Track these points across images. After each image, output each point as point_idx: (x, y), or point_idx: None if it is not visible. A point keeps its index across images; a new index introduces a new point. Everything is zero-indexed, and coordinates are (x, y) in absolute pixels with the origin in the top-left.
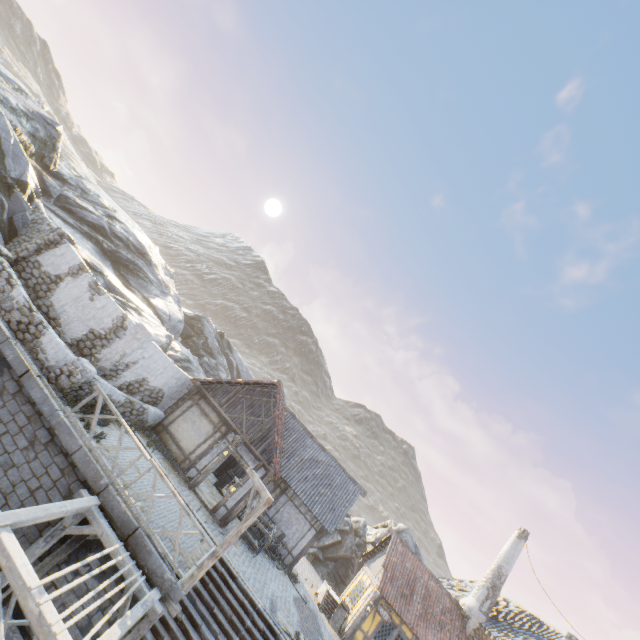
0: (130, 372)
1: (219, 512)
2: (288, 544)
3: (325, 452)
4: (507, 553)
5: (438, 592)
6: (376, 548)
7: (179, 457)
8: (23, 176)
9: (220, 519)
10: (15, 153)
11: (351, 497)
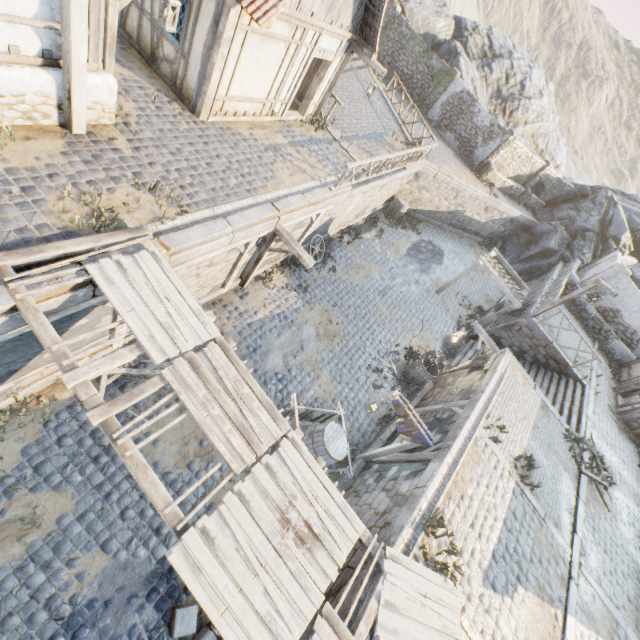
0: (605, 298)
1: (623, 408)
2: None
3: None
4: None
5: None
6: None
7: (623, 379)
8: (618, 235)
9: (620, 411)
10: (618, 225)
11: None
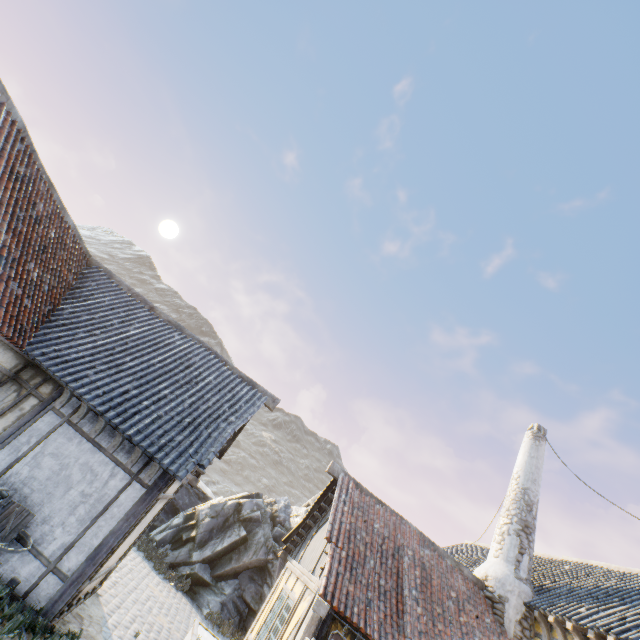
0: None
1: None
2: (48, 543)
3: (183, 334)
4: (528, 466)
5: (441, 567)
6: (309, 517)
7: None
8: None
9: None
10: None
11: (244, 407)
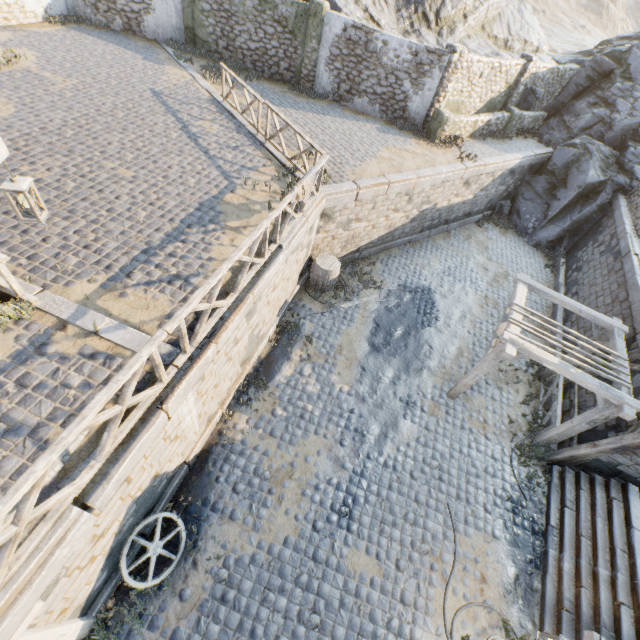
0: None
1: None
2: None
3: None
4: None
5: None
6: None
7: None
8: None
9: None
10: None
11: None
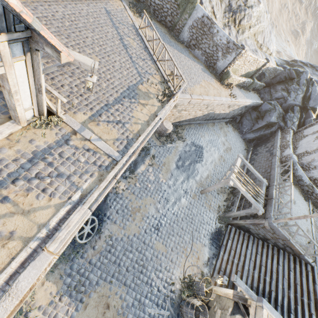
0: (316, 172)
1: None
2: None
3: None
4: None
5: None
6: None
7: None
8: (315, 106)
9: None
10: (315, 98)
11: None
